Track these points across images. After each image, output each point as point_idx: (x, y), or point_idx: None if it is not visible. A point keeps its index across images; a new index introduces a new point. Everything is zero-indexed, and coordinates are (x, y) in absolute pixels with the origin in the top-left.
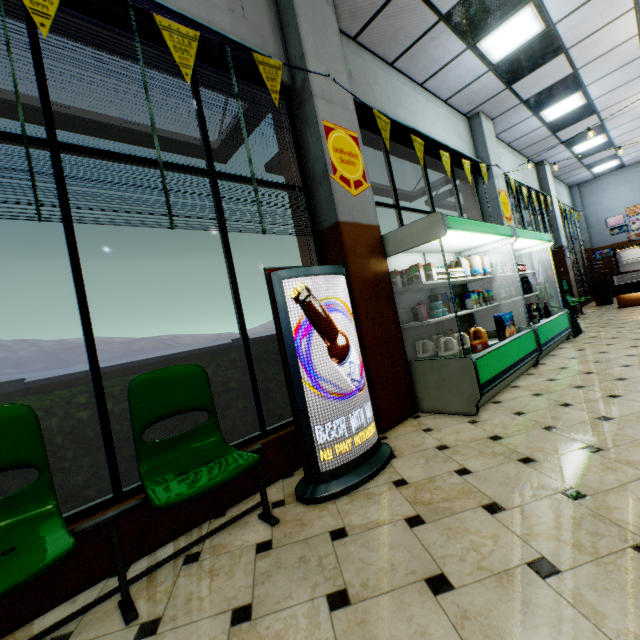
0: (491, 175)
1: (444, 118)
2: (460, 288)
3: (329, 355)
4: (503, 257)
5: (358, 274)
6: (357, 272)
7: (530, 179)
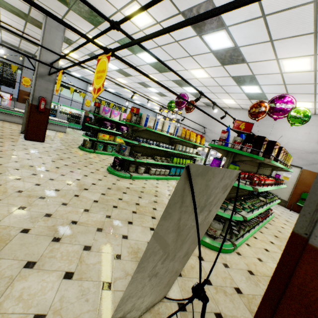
0: (86, 96)
1: (75, 81)
2: (55, 110)
3: (3, 101)
4: (81, 112)
5: (21, 97)
6: (21, 96)
7: (121, 103)
